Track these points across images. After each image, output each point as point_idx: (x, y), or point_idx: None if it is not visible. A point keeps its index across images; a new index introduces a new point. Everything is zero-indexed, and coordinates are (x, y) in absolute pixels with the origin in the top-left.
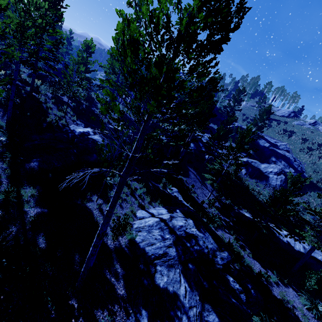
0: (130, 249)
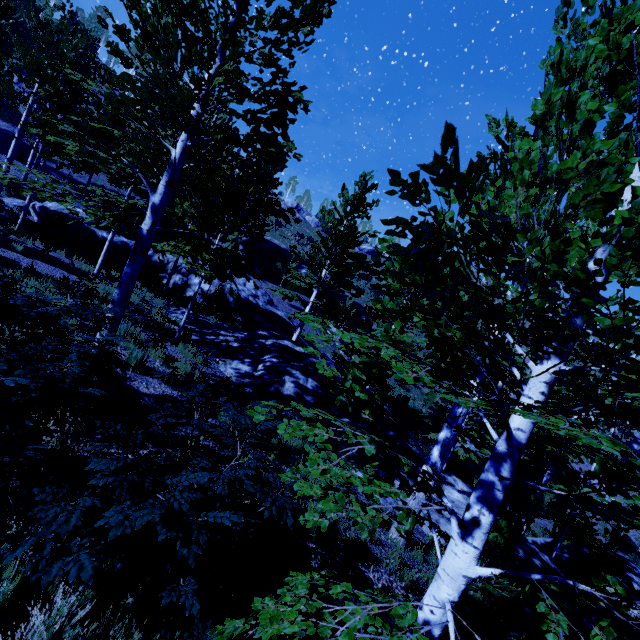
0: None
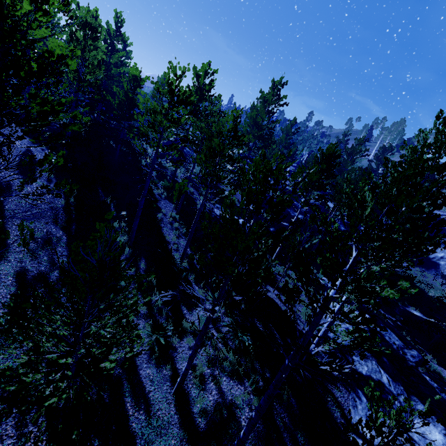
0: None
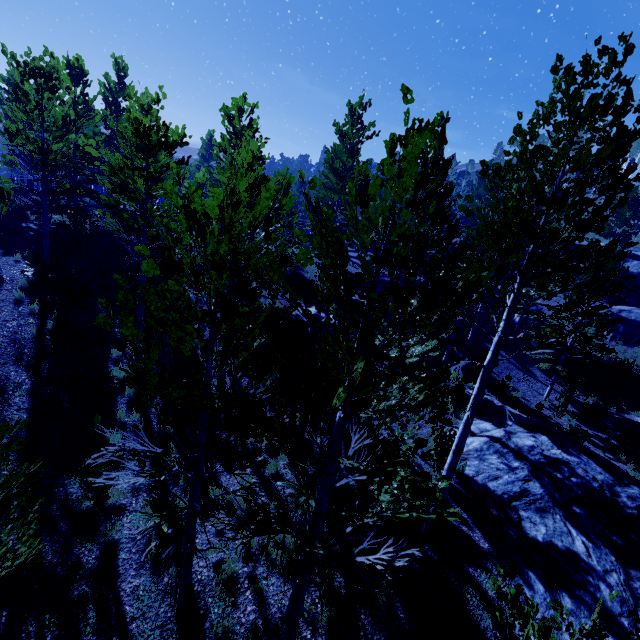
0: (464, 486)
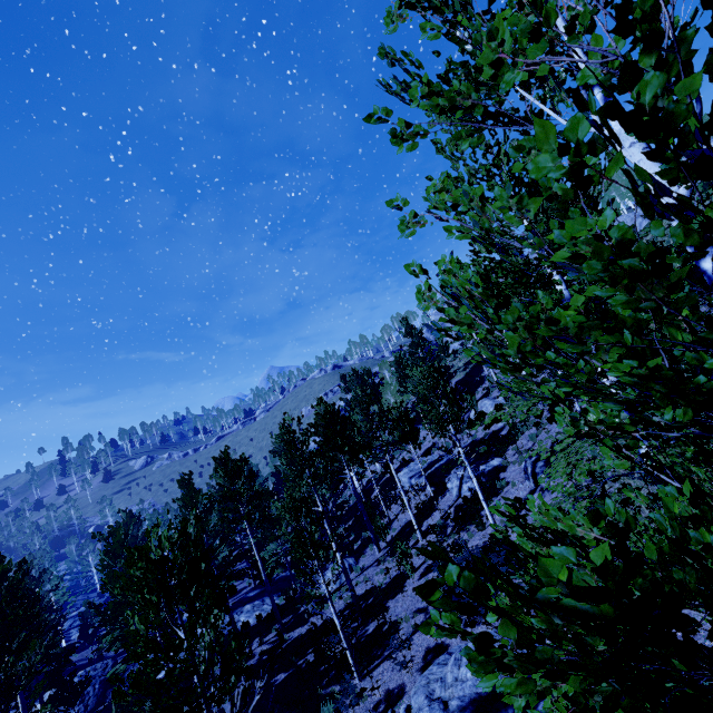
0: None
